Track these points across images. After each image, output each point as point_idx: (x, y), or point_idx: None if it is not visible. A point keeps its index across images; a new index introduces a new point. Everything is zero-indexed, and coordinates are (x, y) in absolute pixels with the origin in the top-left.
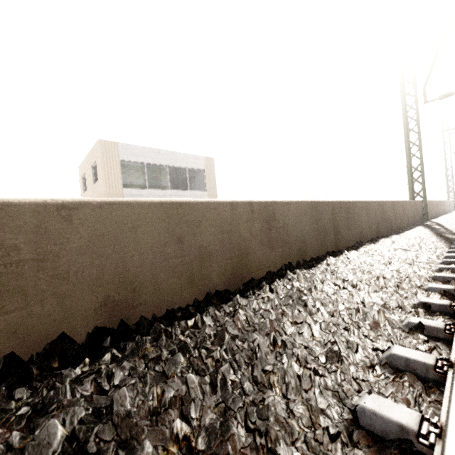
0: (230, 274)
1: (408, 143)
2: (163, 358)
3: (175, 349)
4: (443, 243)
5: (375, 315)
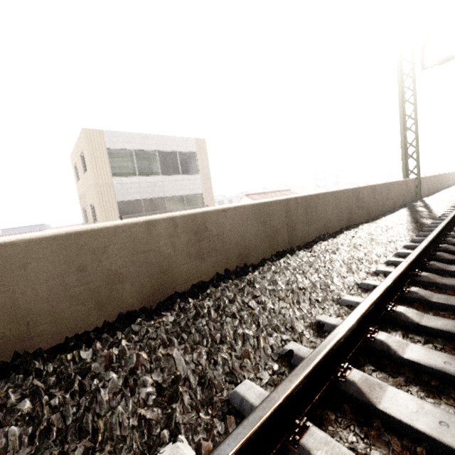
0: (149, 291)
1: (404, 116)
2: (8, 405)
3: (27, 394)
4: (410, 233)
5: (254, 341)
